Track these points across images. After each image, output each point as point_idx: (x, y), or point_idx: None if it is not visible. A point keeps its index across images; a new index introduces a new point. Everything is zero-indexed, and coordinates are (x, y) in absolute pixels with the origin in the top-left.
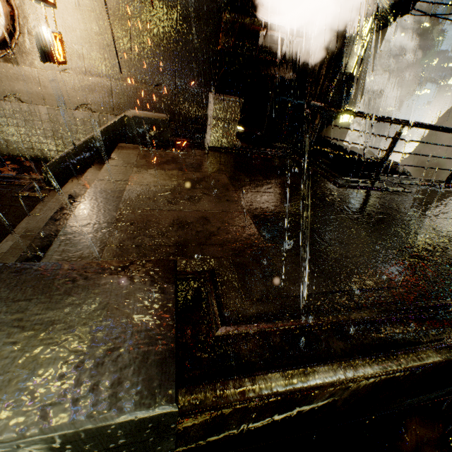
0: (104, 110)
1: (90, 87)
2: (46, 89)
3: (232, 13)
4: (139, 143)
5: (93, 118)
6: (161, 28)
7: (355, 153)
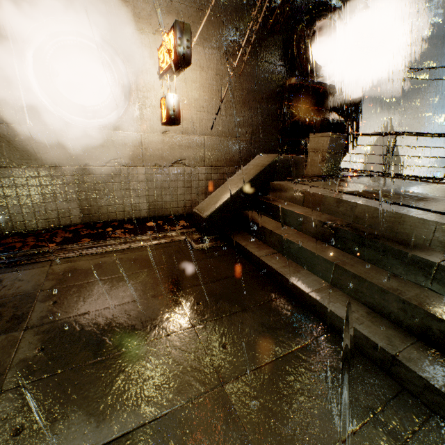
0: (196, 163)
1: (186, 145)
2: (147, 150)
3: (301, 77)
4: (283, 179)
5: (186, 172)
6: (243, 92)
7: (376, 172)
